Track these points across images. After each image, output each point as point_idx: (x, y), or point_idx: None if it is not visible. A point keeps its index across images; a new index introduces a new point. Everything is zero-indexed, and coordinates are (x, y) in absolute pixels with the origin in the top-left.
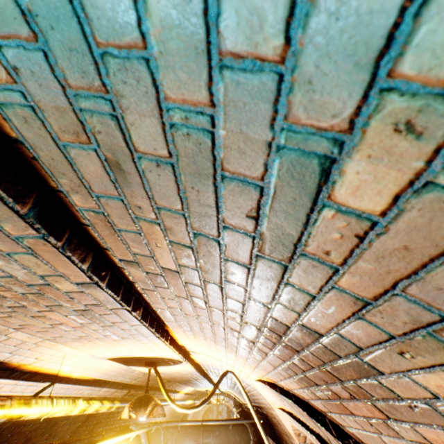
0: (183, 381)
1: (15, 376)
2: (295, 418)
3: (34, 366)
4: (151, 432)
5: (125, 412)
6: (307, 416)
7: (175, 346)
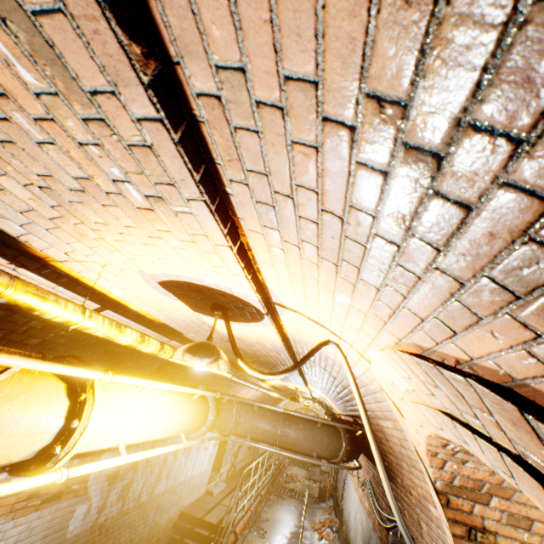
0: (268, 364)
1: (48, 275)
2: (455, 420)
3: (69, 269)
4: (222, 401)
5: (177, 353)
6: (510, 414)
7: (251, 273)
